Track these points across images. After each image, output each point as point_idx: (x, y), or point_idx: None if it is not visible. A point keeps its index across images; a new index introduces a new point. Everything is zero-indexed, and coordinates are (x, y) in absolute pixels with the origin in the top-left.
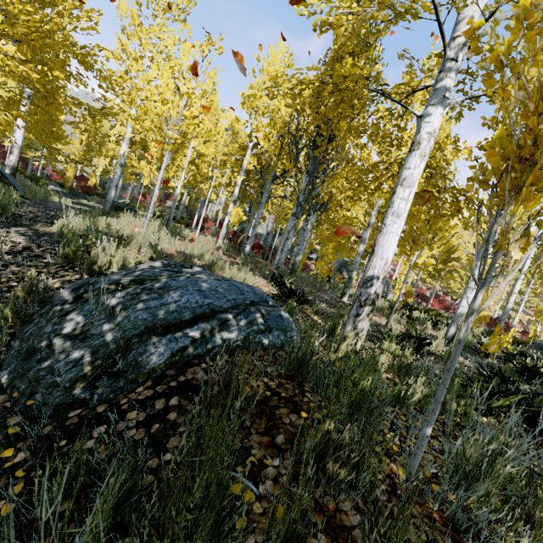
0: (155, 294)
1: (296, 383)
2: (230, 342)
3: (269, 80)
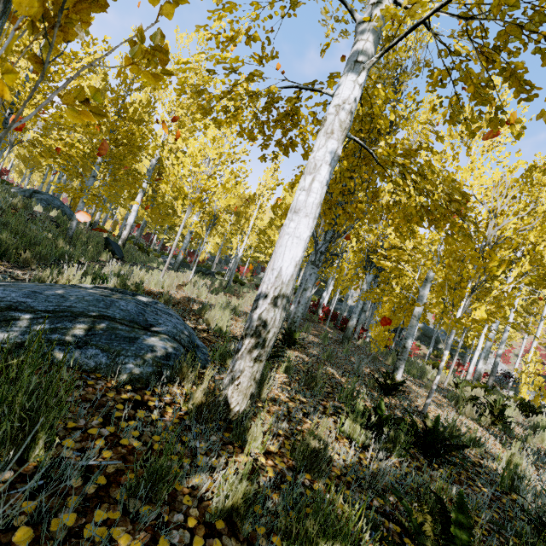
0: None
1: None
2: None
3: None
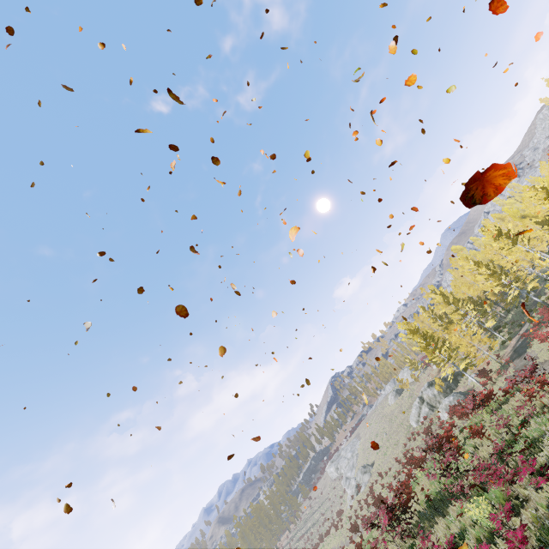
0: None
1: None
2: None
3: None
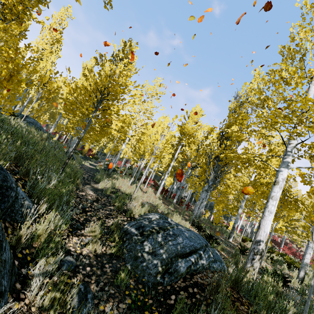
0: (173, 237)
1: (236, 291)
2: (204, 265)
3: (191, 121)
